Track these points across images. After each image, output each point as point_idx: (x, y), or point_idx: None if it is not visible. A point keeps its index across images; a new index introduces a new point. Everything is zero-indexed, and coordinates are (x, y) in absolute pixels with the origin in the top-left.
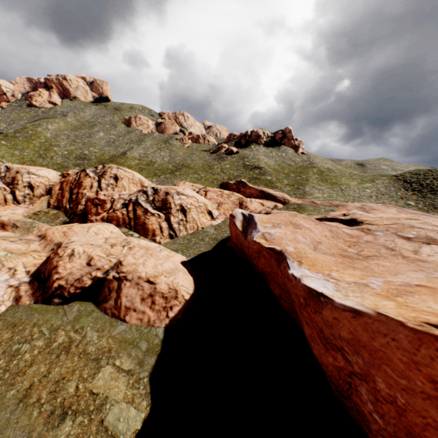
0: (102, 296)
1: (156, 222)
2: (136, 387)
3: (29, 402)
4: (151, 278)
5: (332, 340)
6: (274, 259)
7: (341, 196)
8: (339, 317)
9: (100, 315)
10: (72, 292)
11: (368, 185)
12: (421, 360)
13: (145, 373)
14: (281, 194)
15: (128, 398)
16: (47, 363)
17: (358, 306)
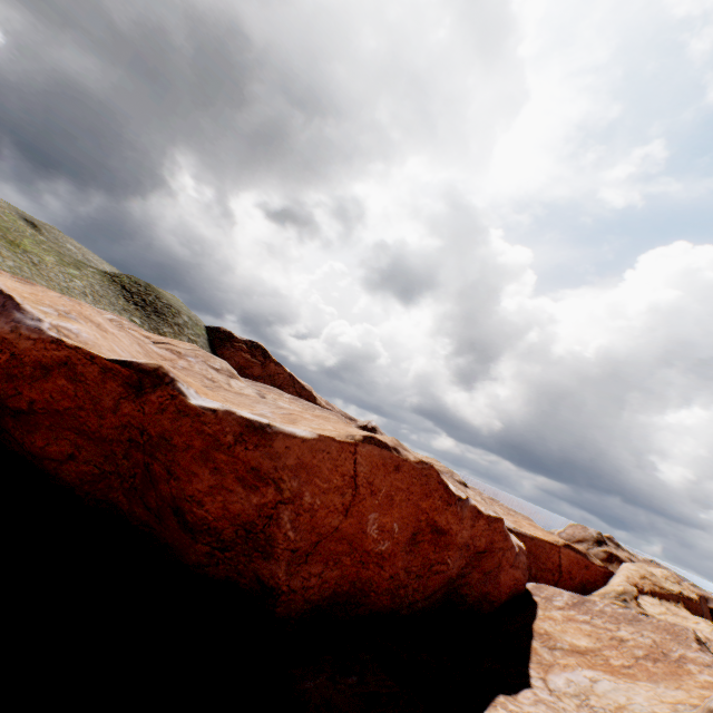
0: None
1: None
2: None
3: None
4: None
5: (272, 474)
6: (122, 382)
7: (41, 277)
8: (292, 445)
9: None
10: None
11: (77, 274)
12: (340, 463)
13: None
14: None
15: None
16: None
17: (306, 431)
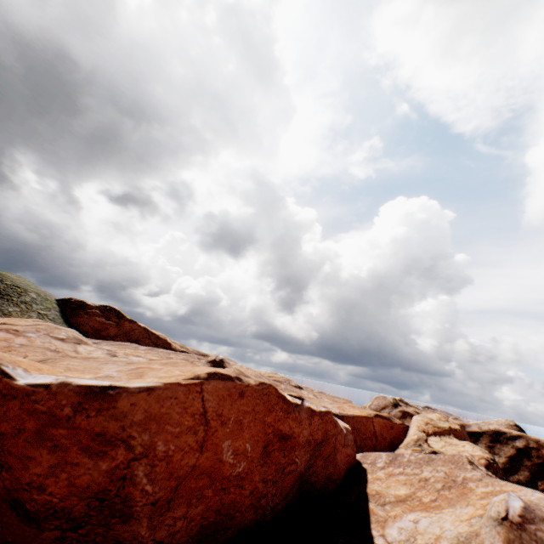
0: None
1: None
2: None
3: None
4: None
5: (119, 435)
6: None
7: None
8: (137, 401)
9: None
10: None
11: None
12: (189, 404)
13: None
14: None
15: None
16: None
17: (151, 383)
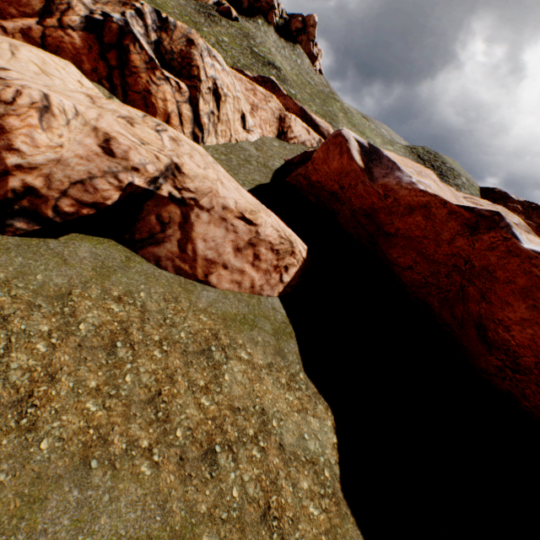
0: (144, 232)
1: (172, 99)
2: (296, 388)
3: (111, 453)
4: (247, 213)
5: None
6: (460, 222)
7: None
8: None
9: (150, 269)
10: (67, 211)
11: (391, 149)
12: None
13: (295, 366)
14: (326, 124)
15: (295, 406)
16: (95, 370)
17: None
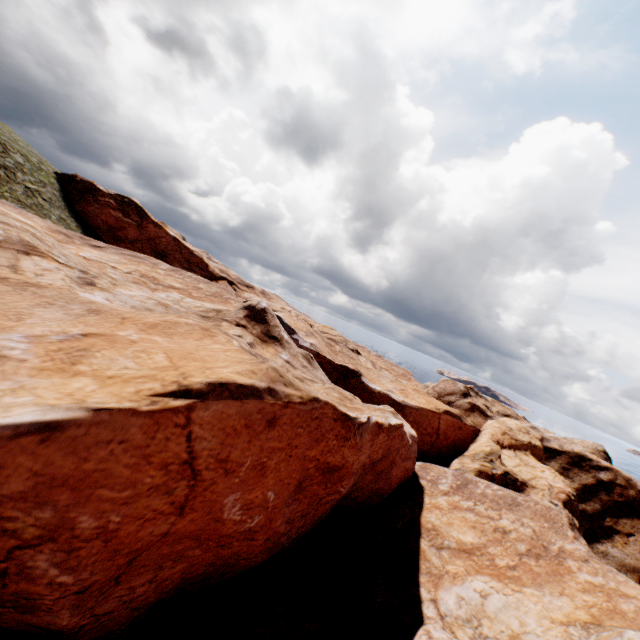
0: None
1: None
2: None
3: None
4: None
5: None
6: None
7: None
8: (5, 459)
9: None
10: None
11: None
12: (157, 448)
13: None
14: None
15: None
16: None
17: (54, 415)
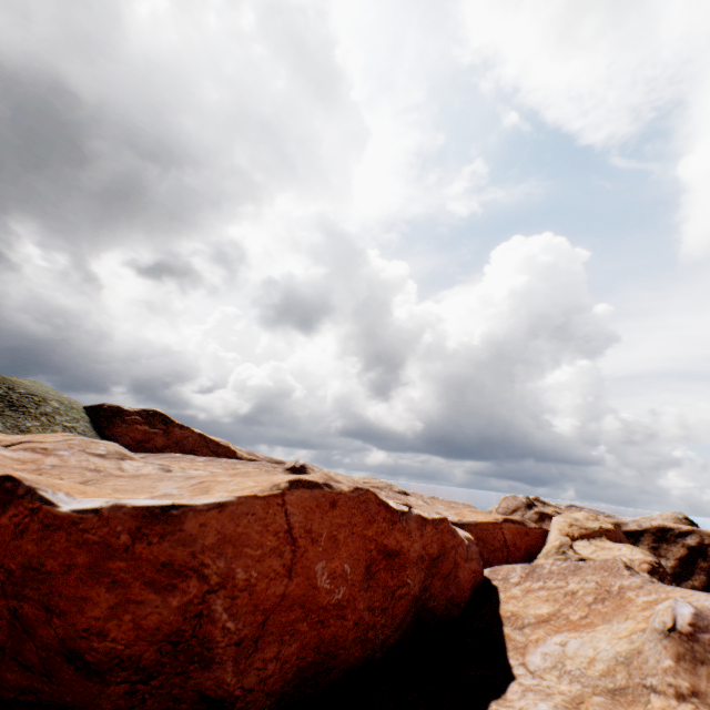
0: None
1: None
2: None
3: None
4: None
5: (190, 563)
6: None
7: None
8: (207, 521)
9: None
10: None
11: None
12: (270, 520)
13: None
14: None
15: None
16: None
17: (222, 498)
